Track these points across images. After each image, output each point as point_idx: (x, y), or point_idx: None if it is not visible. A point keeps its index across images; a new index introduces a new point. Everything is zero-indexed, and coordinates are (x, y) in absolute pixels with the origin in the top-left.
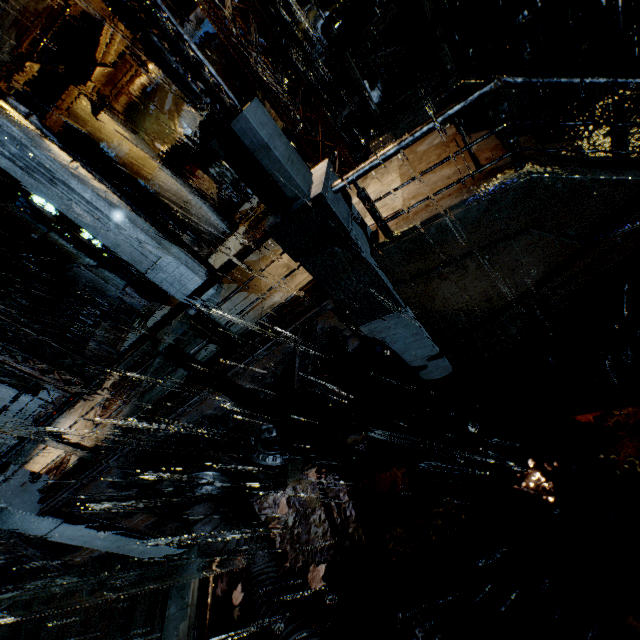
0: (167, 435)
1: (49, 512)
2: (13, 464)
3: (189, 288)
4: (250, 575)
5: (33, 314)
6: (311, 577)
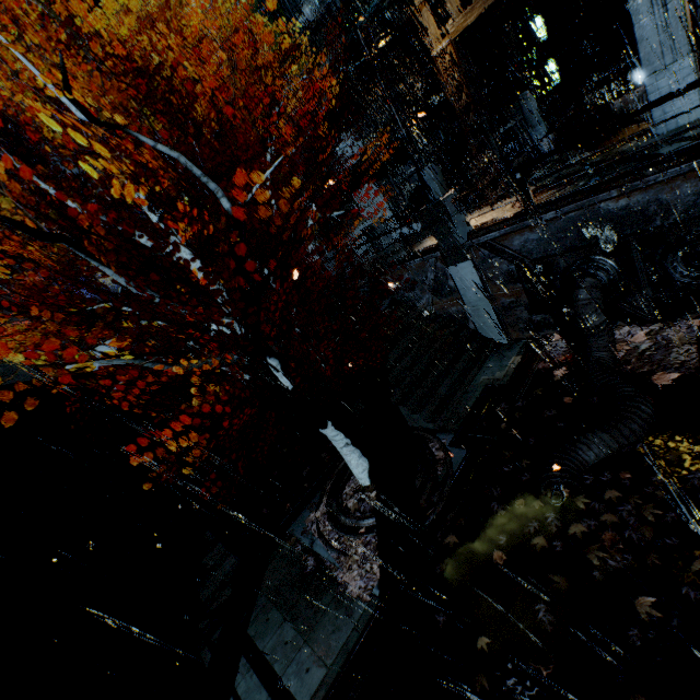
0: (606, 209)
1: (471, 245)
2: (412, 240)
3: (675, 106)
4: (588, 357)
5: (442, 153)
6: (656, 377)
